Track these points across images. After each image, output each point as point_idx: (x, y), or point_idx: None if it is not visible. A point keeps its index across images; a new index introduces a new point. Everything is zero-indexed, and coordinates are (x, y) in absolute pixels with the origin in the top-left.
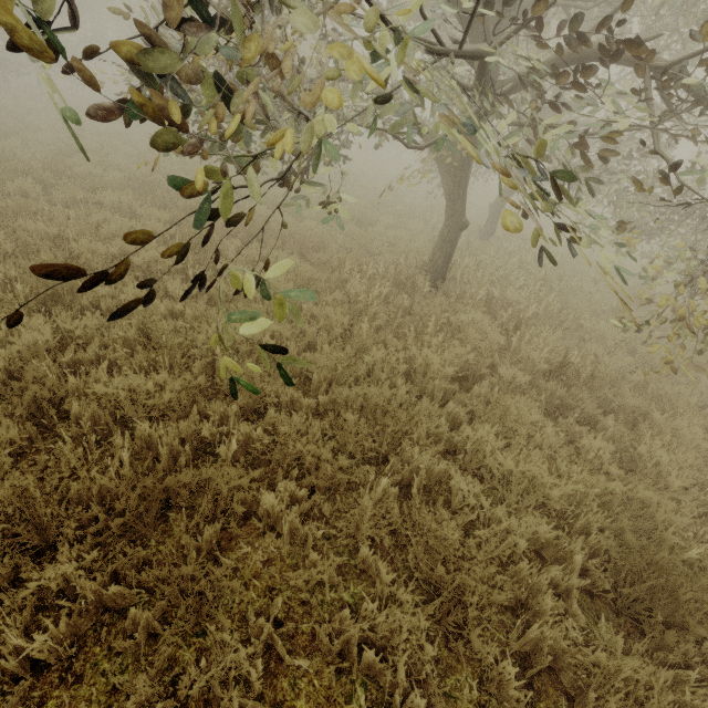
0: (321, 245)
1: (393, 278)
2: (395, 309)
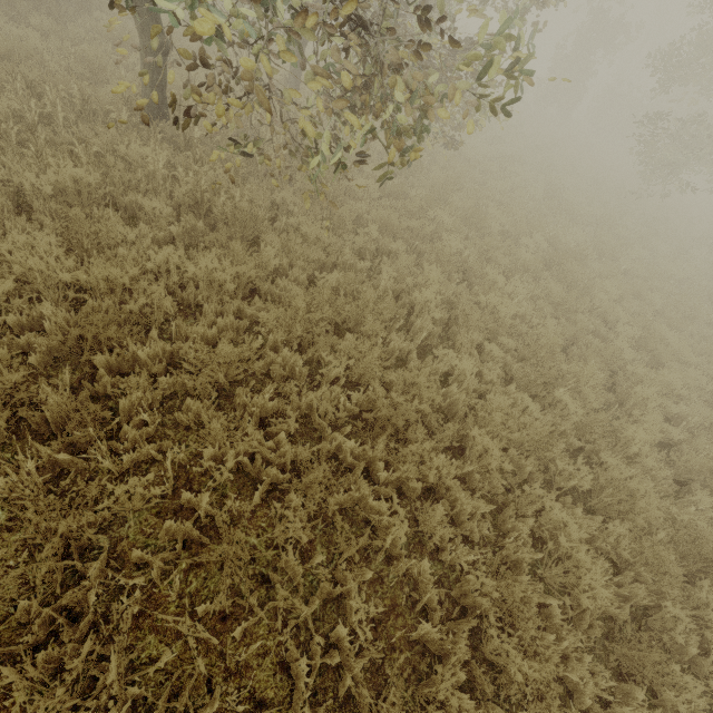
0: (18, 59)
1: (79, 104)
2: (23, 127)
